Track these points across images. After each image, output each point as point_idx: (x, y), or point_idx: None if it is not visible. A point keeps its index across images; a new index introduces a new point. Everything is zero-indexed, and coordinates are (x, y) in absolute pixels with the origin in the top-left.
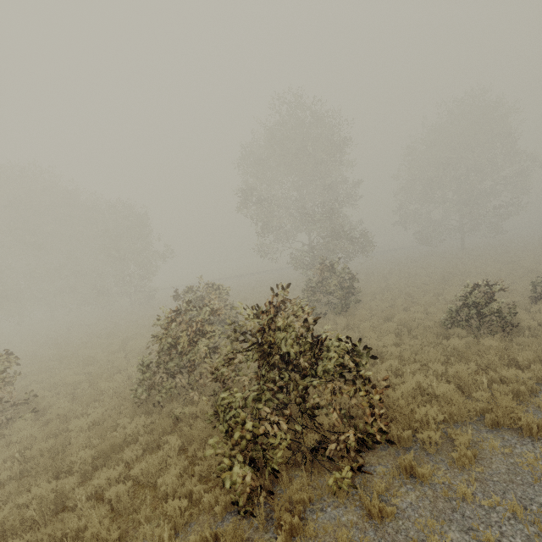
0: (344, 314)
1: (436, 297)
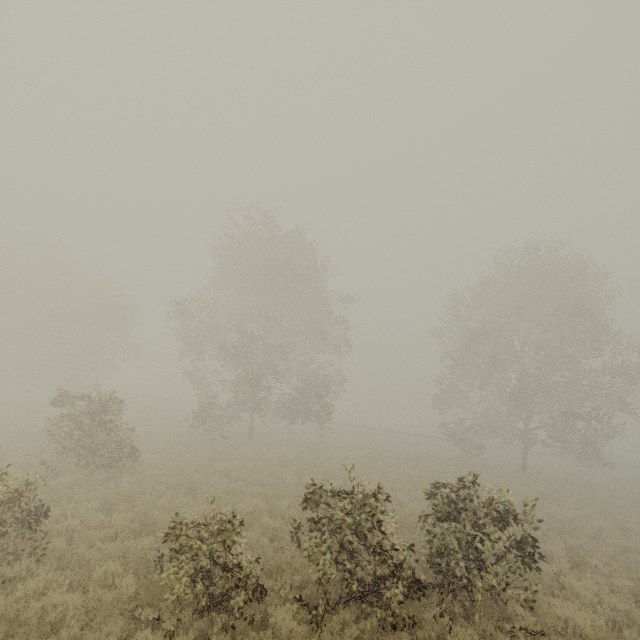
0: (58, 475)
1: (170, 502)
